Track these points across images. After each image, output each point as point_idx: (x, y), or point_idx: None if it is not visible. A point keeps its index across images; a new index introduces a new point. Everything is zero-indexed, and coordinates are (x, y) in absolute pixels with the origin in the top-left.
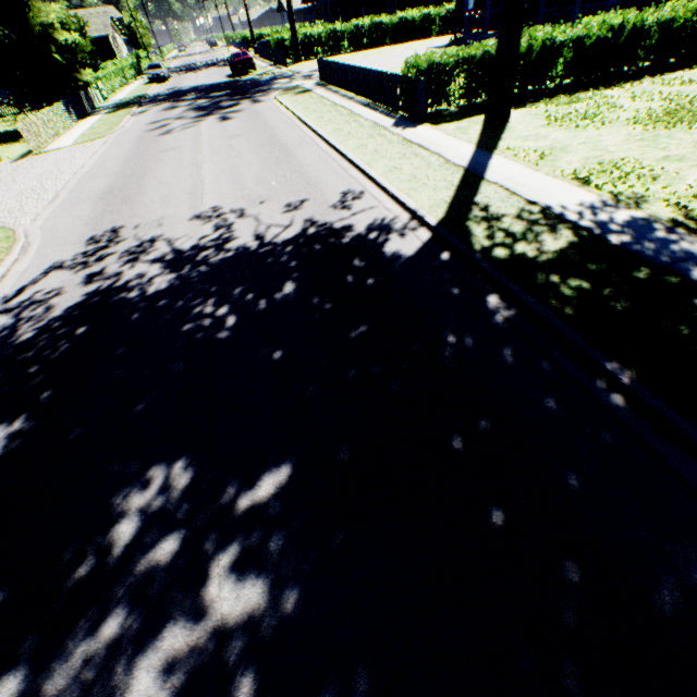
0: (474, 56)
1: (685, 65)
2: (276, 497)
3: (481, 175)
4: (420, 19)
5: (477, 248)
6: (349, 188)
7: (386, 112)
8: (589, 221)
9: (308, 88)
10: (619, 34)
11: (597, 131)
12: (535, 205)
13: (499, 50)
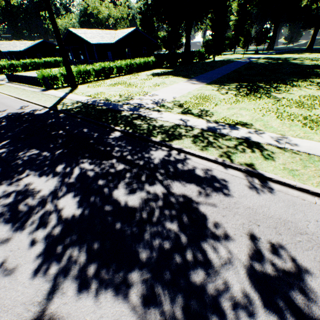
0: (63, 72)
1: (126, 75)
2: (7, 143)
3: (65, 98)
4: (54, 61)
5: (59, 108)
6: (24, 105)
7: (38, 88)
8: (86, 101)
9: (3, 83)
10: (105, 67)
11: (98, 88)
12: (76, 101)
13: (66, 70)
